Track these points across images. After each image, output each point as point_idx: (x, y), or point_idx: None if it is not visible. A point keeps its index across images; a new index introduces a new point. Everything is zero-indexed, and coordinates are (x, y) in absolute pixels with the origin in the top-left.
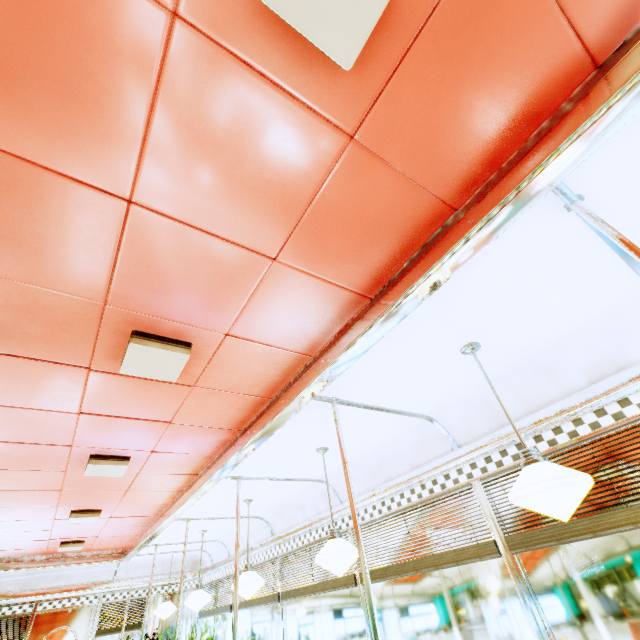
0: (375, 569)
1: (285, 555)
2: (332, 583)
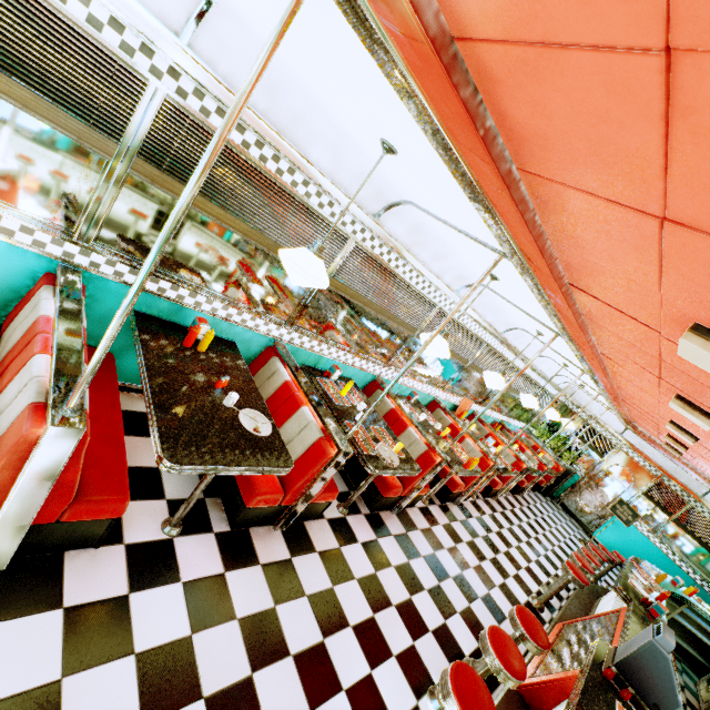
0: None
1: (369, 254)
2: (400, 322)
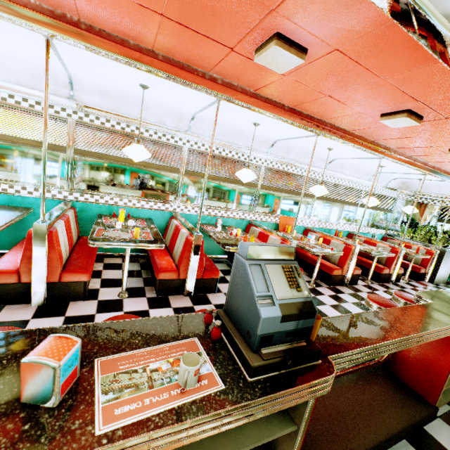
0: (199, 173)
1: (90, 125)
2: (157, 166)
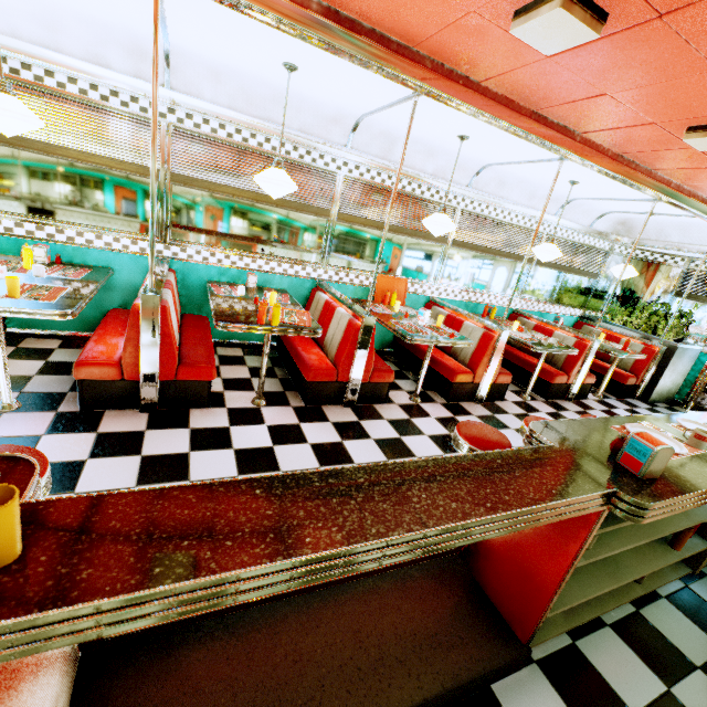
0: (202, 180)
1: None
2: (108, 162)
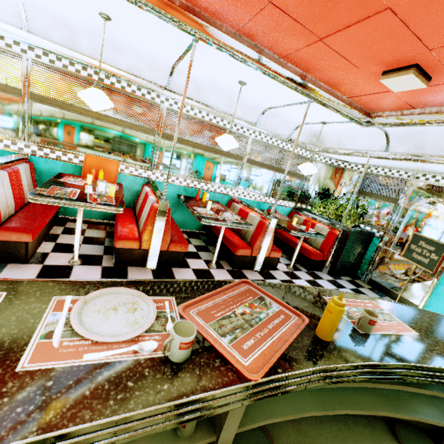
0: None
1: None
2: None
